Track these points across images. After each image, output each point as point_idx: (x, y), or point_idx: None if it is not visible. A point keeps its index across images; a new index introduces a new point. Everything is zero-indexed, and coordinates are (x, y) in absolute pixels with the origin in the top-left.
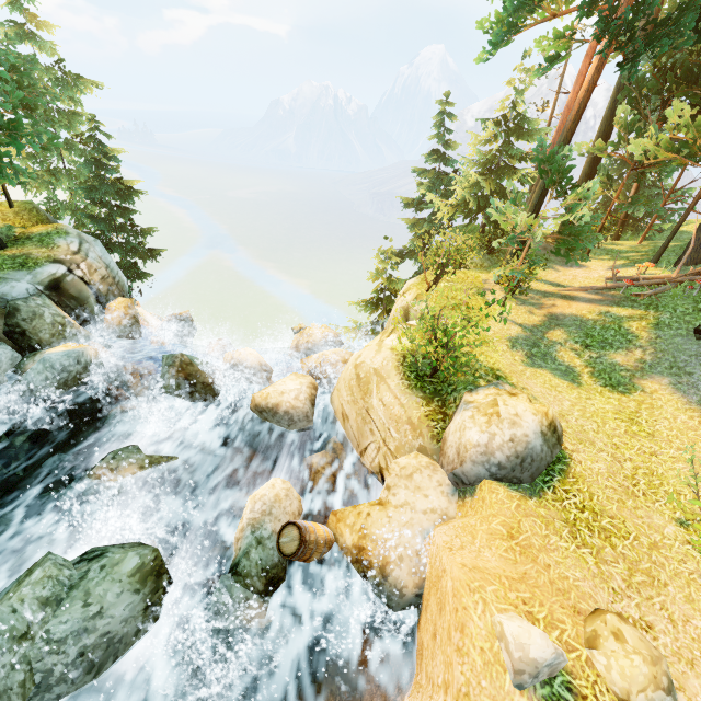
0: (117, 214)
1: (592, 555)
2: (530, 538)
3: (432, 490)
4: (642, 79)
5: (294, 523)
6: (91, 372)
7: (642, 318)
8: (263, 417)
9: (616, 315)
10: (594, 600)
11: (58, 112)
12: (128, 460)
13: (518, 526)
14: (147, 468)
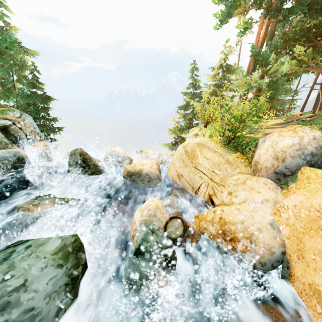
0: (41, 110)
1: None
2: None
3: (261, 188)
4: (276, 46)
5: (175, 216)
6: (22, 165)
7: (311, 128)
8: (132, 180)
9: None
10: None
11: (15, 65)
12: (46, 200)
13: None
14: (60, 204)
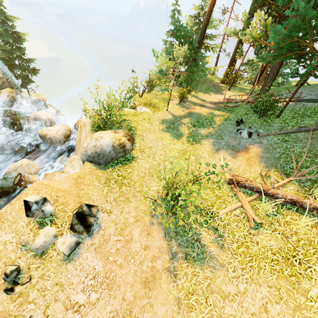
0: (16, 50)
1: (108, 190)
2: (85, 181)
3: (77, 167)
4: None
5: (20, 173)
6: None
7: (223, 116)
8: (42, 140)
9: (214, 114)
10: (93, 202)
11: None
12: None
13: (84, 177)
14: None
